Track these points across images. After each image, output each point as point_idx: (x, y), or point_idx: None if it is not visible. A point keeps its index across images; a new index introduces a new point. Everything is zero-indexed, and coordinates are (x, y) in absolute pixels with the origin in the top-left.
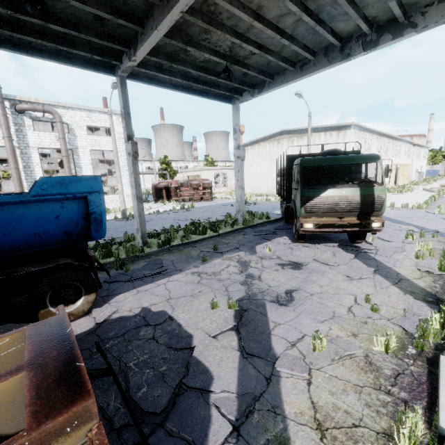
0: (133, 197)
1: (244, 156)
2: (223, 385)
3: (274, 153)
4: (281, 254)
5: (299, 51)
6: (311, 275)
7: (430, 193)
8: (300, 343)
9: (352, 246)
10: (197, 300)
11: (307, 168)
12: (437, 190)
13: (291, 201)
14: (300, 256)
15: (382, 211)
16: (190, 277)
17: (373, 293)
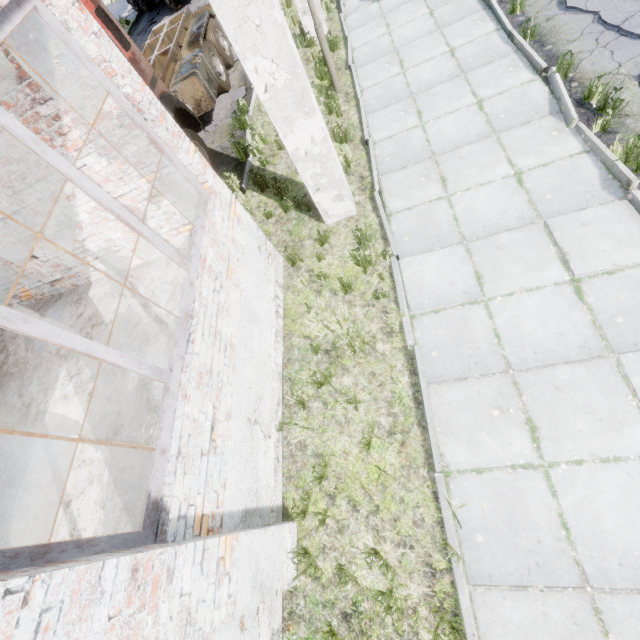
0: None
1: None
2: None
3: None
4: None
5: None
6: None
7: None
8: None
9: None
10: None
11: None
12: None
13: None
14: None
15: None
16: None
17: None
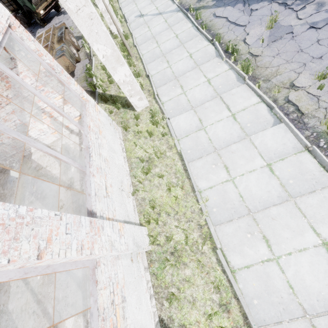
0: None
1: None
2: None
3: None
4: None
5: None
6: None
7: None
8: None
9: (60, 13)
10: None
11: None
12: None
13: (24, 7)
14: None
15: None
16: None
17: None
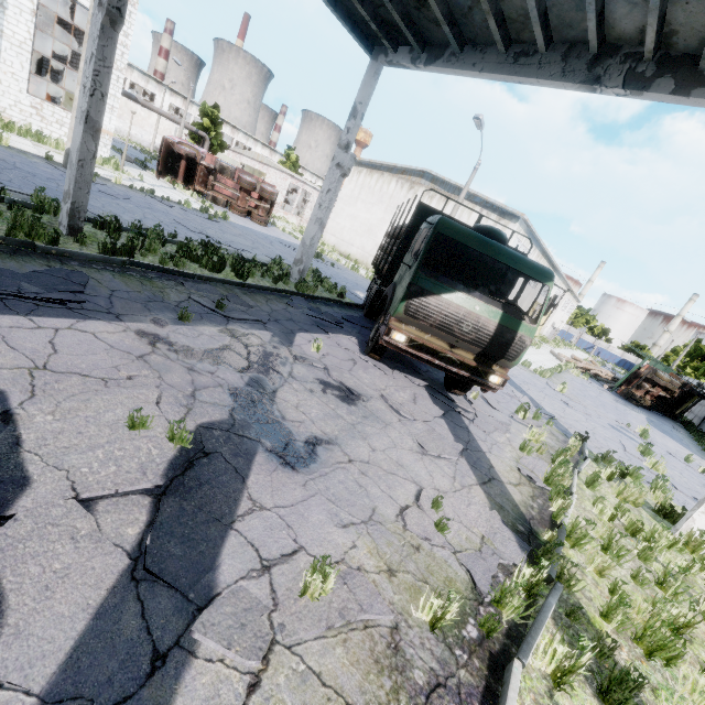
0: (78, 114)
1: (349, 170)
2: (15, 662)
3: (397, 200)
4: (333, 364)
5: (532, 16)
6: (366, 423)
7: (556, 360)
8: (282, 566)
9: (444, 395)
10: (109, 396)
11: (440, 242)
12: (566, 360)
13: (390, 285)
14: (362, 380)
15: (514, 363)
16: (130, 340)
17: (447, 491)
